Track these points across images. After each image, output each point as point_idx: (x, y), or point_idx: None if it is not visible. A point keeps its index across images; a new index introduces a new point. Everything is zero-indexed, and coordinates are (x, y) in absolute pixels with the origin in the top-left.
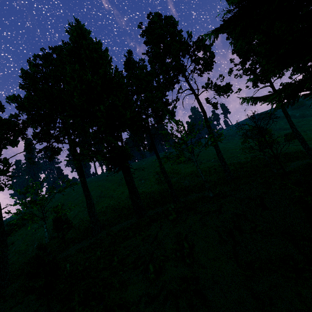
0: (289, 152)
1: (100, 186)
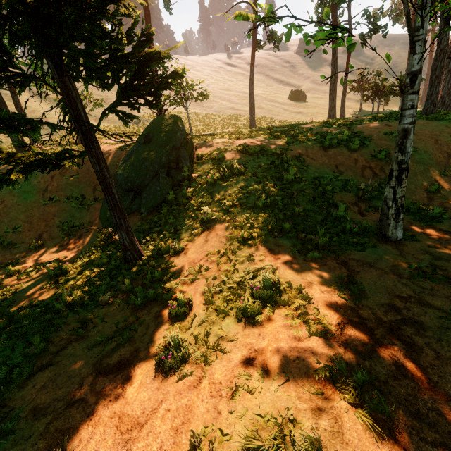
0: (263, 116)
1: None
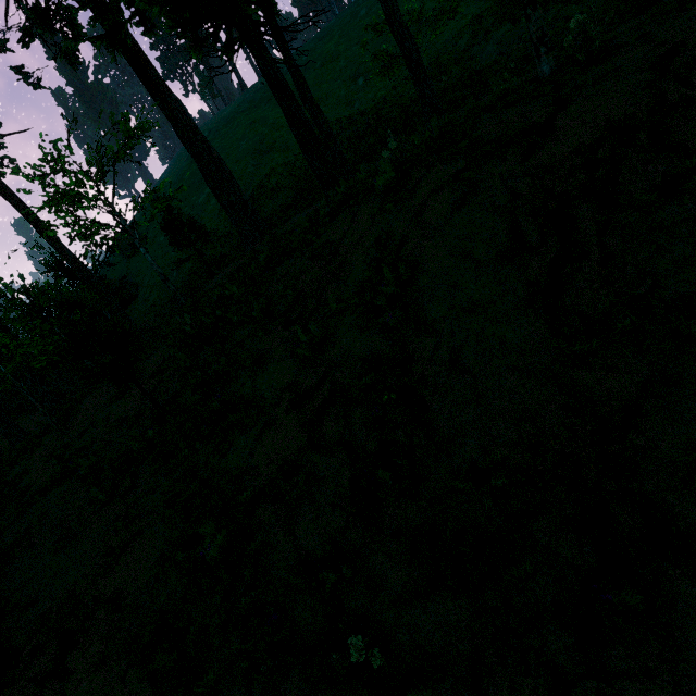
0: None
1: (256, 124)
